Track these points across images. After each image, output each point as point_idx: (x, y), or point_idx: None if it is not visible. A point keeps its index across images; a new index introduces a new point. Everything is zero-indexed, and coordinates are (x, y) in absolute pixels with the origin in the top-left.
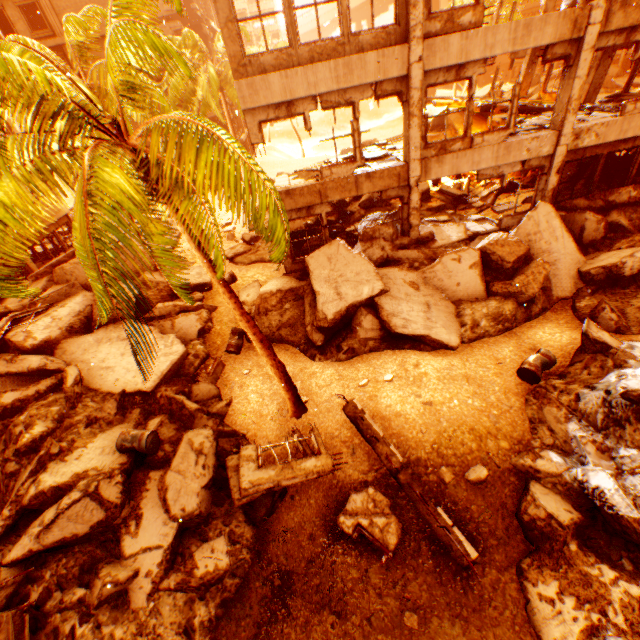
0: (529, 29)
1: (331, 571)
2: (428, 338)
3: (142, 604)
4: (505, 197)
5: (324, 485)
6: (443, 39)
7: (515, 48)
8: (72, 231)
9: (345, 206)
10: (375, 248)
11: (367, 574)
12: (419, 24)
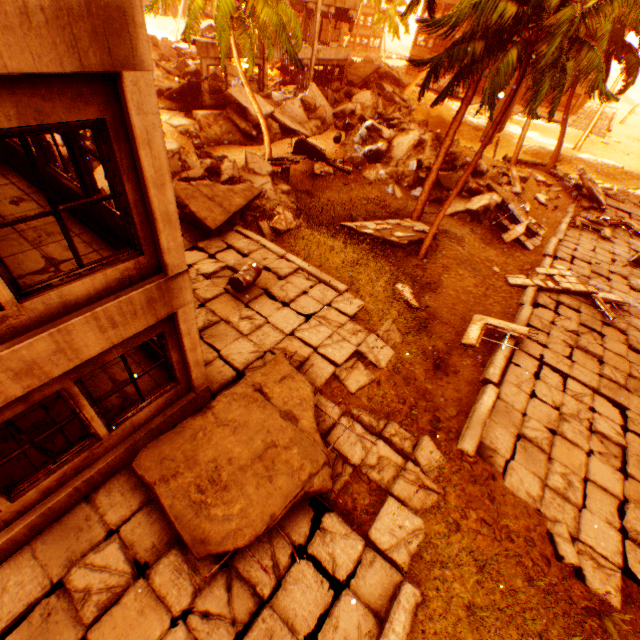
0: None
1: (321, 184)
2: (300, 133)
3: (275, 198)
4: (284, 88)
5: (300, 172)
6: None
7: None
8: None
9: (200, 76)
10: None
11: (330, 181)
12: None
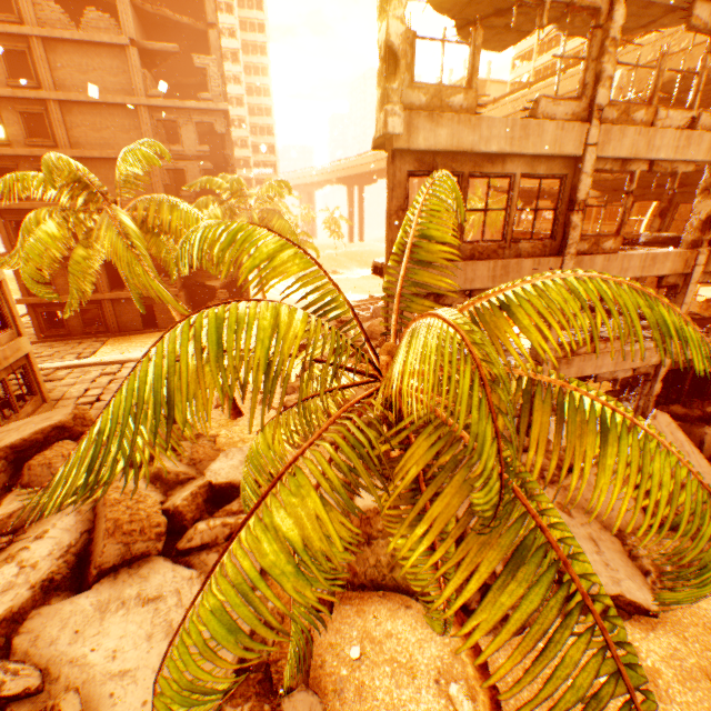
0: (654, 261)
1: None
2: (621, 598)
3: None
4: None
5: None
6: (590, 258)
7: (642, 273)
8: (27, 376)
9: None
10: None
11: None
12: (574, 243)
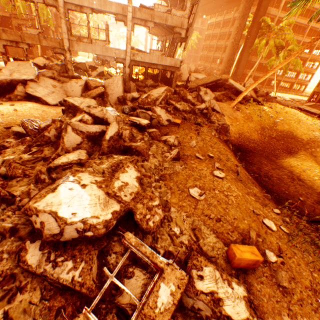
0: (106, 4)
1: None
2: (42, 99)
3: None
4: None
5: None
6: None
7: (102, 9)
8: None
9: None
10: (50, 72)
11: None
12: None
